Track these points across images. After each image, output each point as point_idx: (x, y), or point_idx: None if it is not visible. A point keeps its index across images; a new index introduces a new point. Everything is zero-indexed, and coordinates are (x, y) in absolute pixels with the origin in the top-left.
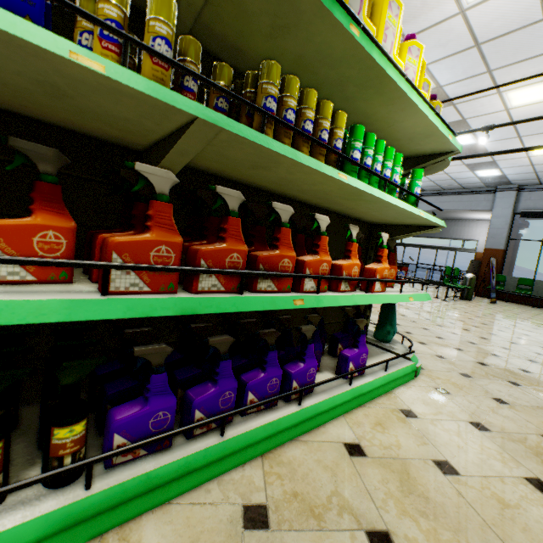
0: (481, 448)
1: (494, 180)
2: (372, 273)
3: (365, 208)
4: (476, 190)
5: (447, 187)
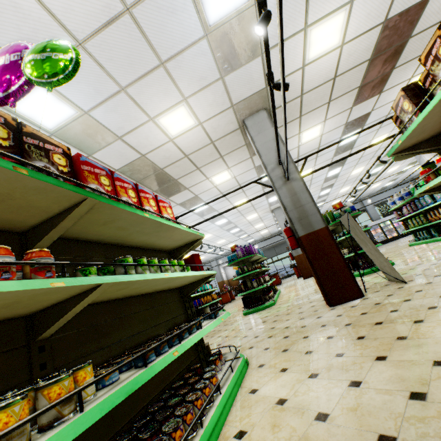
0: None
1: None
2: None
3: None
4: None
5: None
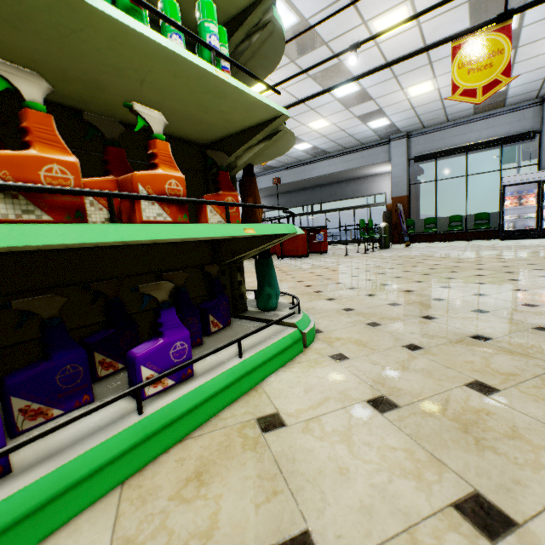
0: (381, 455)
1: (385, 130)
2: (129, 185)
3: (107, 70)
4: (373, 144)
5: (348, 146)
